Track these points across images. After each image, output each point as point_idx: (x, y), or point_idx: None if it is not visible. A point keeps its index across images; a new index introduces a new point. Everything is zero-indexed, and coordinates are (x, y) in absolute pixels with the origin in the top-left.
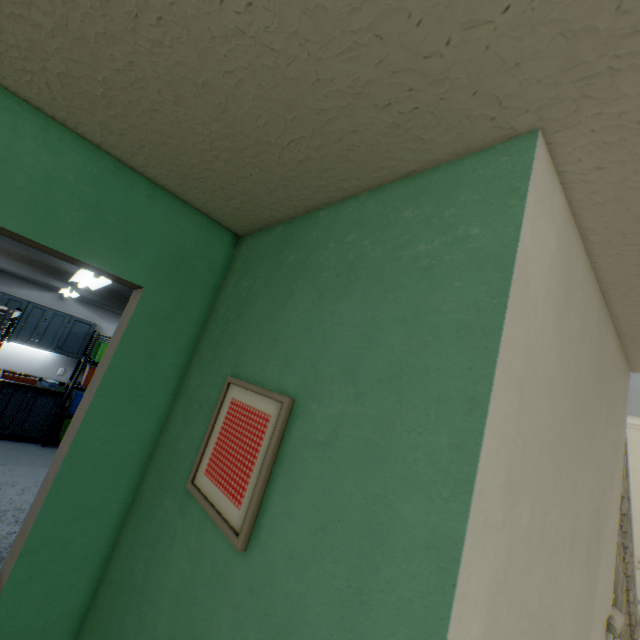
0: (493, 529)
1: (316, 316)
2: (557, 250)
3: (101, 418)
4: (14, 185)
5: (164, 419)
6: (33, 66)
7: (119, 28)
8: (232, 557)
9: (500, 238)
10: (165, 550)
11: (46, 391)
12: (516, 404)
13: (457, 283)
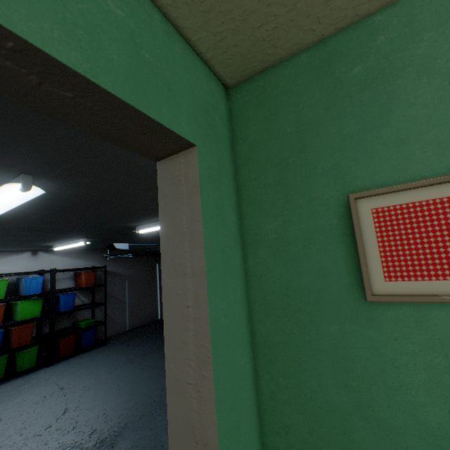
0: None
1: None
2: None
3: (216, 293)
4: None
5: (244, 275)
6: None
7: None
8: None
9: None
10: (370, 363)
11: None
12: None
13: None
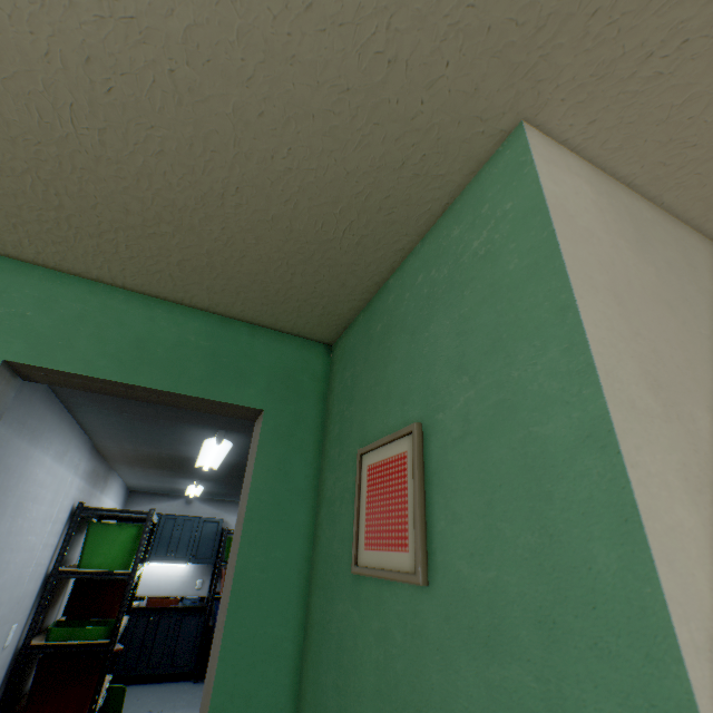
0: (651, 416)
1: (415, 350)
2: (598, 196)
3: (254, 543)
4: (157, 356)
5: (311, 536)
6: (161, 266)
7: (213, 209)
8: (417, 603)
9: (528, 196)
10: (351, 656)
11: (189, 610)
12: (616, 309)
13: (512, 245)
